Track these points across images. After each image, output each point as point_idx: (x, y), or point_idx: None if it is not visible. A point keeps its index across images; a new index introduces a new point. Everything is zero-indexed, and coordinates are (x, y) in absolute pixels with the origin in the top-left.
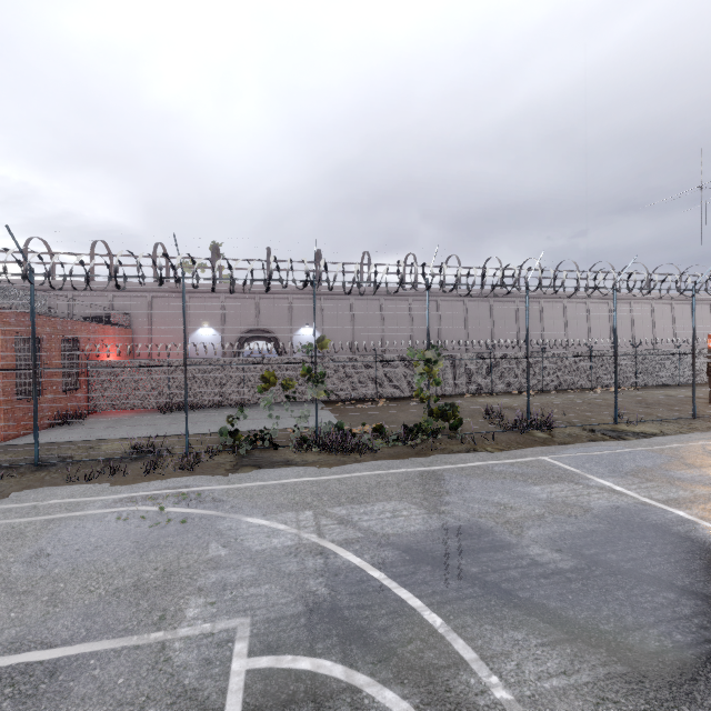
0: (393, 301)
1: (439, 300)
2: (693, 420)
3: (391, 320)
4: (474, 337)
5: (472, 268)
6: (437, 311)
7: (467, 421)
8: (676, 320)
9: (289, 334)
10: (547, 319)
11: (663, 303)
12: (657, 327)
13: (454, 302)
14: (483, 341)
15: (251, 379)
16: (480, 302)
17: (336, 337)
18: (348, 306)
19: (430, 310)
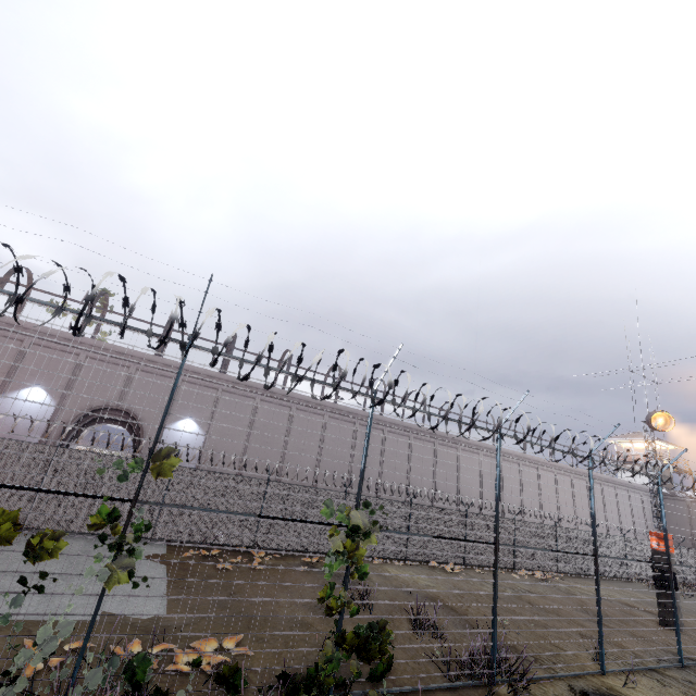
0: (306, 412)
1: (357, 423)
2: (685, 671)
3: (299, 434)
4: (389, 475)
5: (397, 396)
6: (353, 435)
7: (400, 661)
8: (575, 494)
9: (98, 430)
10: (463, 469)
11: (564, 475)
12: (560, 498)
13: (373, 429)
14: (398, 482)
15: (57, 485)
16: (400, 435)
17: (223, 441)
18: (251, 405)
19: (346, 432)
